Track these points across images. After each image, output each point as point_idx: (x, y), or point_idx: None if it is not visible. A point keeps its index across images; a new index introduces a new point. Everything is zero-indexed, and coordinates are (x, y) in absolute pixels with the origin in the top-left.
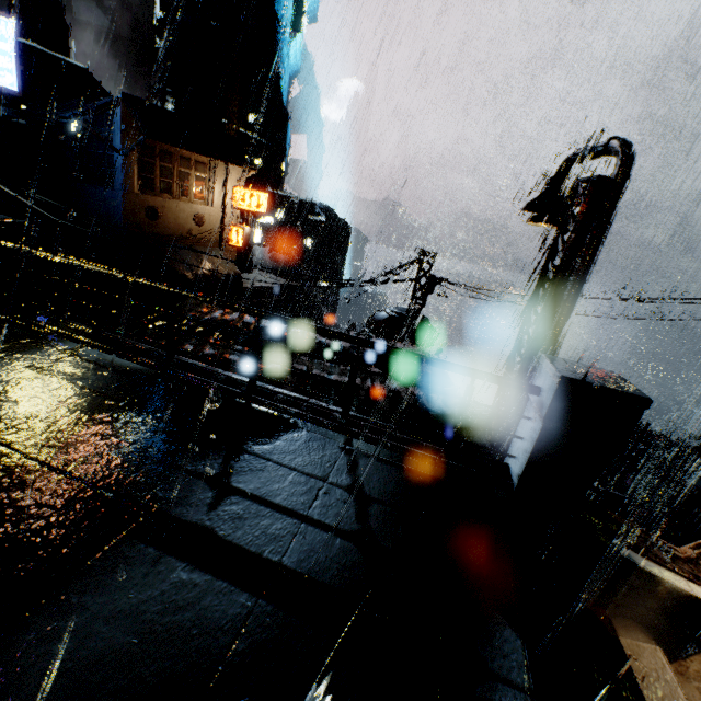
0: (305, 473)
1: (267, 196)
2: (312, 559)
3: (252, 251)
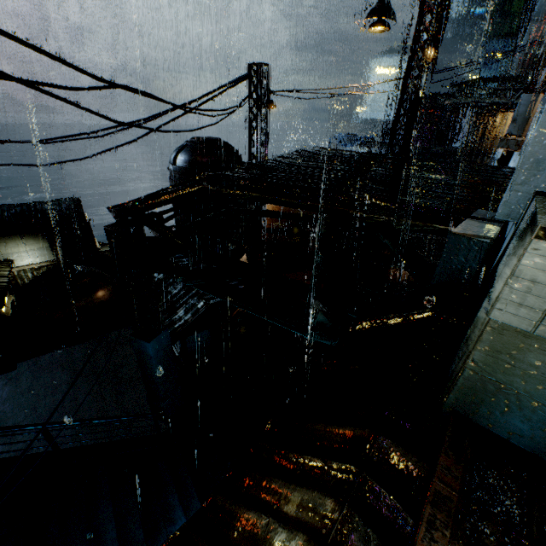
0: None
1: None
2: None
3: None
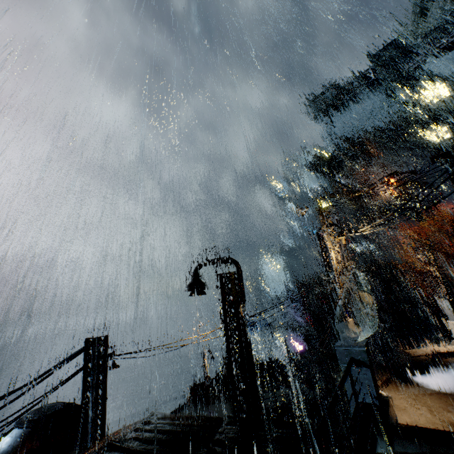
0: None
1: None
2: None
3: None
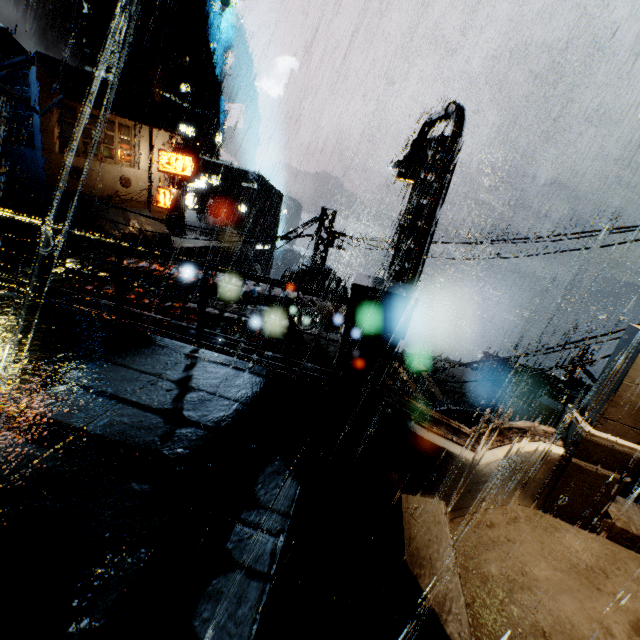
0: (140, 371)
1: (191, 160)
2: (115, 426)
3: (184, 214)
